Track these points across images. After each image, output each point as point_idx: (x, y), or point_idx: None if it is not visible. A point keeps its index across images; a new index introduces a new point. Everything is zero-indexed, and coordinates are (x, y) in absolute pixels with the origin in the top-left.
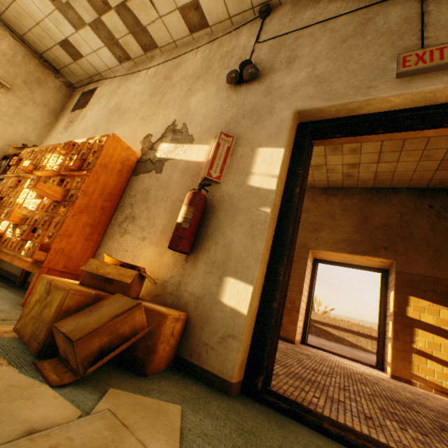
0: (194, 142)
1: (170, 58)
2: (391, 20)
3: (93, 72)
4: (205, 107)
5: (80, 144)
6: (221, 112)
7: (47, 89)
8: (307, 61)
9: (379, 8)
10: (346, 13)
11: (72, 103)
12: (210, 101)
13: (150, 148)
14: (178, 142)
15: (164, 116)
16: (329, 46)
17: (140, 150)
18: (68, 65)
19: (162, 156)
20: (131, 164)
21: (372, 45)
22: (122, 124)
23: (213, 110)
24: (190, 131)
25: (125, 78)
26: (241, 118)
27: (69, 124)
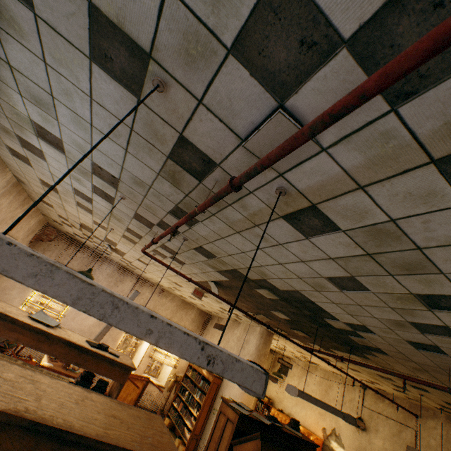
0: (344, 449)
1: (325, 376)
2: (407, 438)
3: (287, 355)
4: (346, 429)
5: (302, 431)
6: (353, 439)
7: (268, 359)
8: (381, 436)
9: (403, 426)
10: (393, 419)
11: (277, 364)
12: (347, 427)
13: (326, 437)
14: (338, 443)
15: (329, 420)
16: (388, 433)
17: (322, 435)
18: (277, 351)
19: (332, 447)
20: (321, 444)
21: (401, 447)
22: (310, 409)
23: (349, 435)
24: (342, 440)
25: (304, 371)
26: (361, 449)
27: (280, 382)
